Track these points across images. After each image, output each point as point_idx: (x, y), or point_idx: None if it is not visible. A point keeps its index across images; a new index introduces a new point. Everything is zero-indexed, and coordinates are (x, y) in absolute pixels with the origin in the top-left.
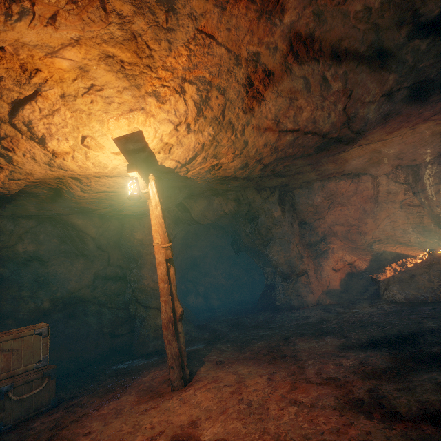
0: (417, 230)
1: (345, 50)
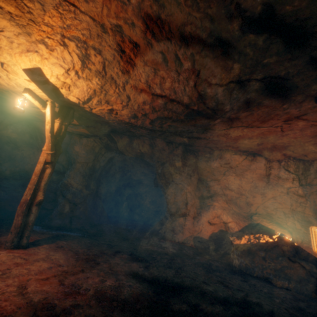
0: (297, 217)
1: (190, 35)
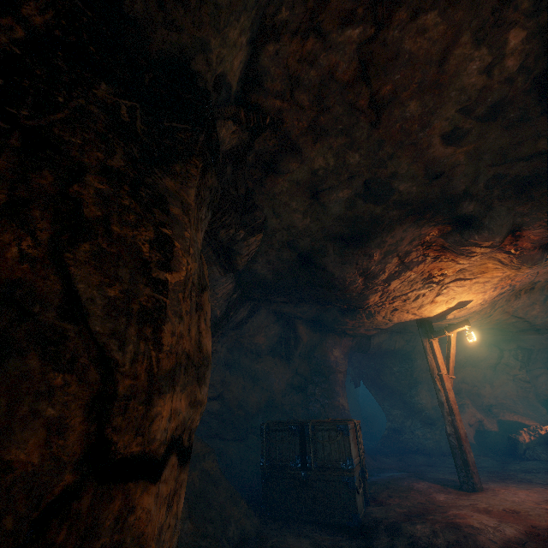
0: (524, 403)
1: None
